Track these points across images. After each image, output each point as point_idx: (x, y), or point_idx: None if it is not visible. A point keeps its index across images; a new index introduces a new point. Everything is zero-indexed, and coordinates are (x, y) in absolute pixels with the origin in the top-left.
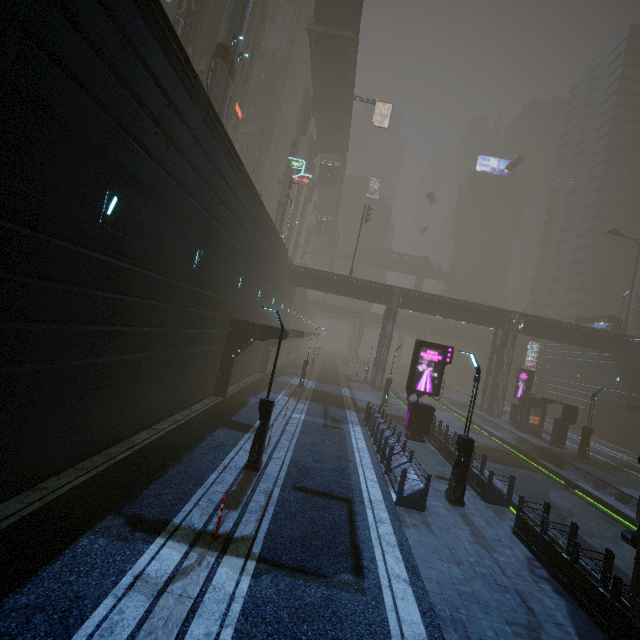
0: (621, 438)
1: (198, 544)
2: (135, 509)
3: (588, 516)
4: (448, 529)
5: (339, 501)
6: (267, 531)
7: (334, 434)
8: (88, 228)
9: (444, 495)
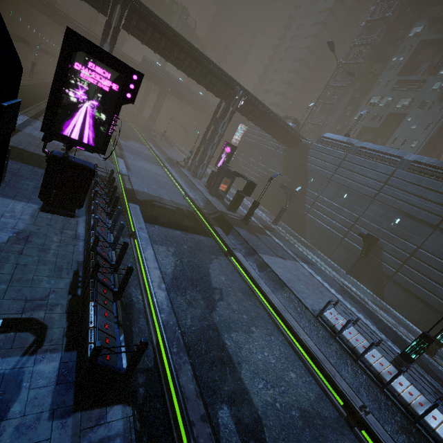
0: (267, 203)
1: None
2: None
3: (234, 292)
4: None
5: None
6: None
7: None
8: None
9: None
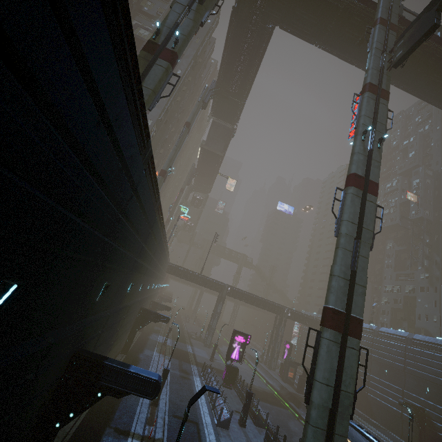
0: None
1: (144, 441)
2: (115, 425)
3: None
4: (237, 438)
5: (193, 423)
6: (167, 436)
7: (187, 383)
8: (122, 299)
9: (238, 421)
